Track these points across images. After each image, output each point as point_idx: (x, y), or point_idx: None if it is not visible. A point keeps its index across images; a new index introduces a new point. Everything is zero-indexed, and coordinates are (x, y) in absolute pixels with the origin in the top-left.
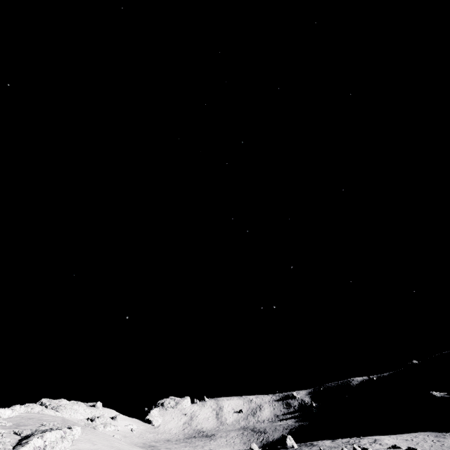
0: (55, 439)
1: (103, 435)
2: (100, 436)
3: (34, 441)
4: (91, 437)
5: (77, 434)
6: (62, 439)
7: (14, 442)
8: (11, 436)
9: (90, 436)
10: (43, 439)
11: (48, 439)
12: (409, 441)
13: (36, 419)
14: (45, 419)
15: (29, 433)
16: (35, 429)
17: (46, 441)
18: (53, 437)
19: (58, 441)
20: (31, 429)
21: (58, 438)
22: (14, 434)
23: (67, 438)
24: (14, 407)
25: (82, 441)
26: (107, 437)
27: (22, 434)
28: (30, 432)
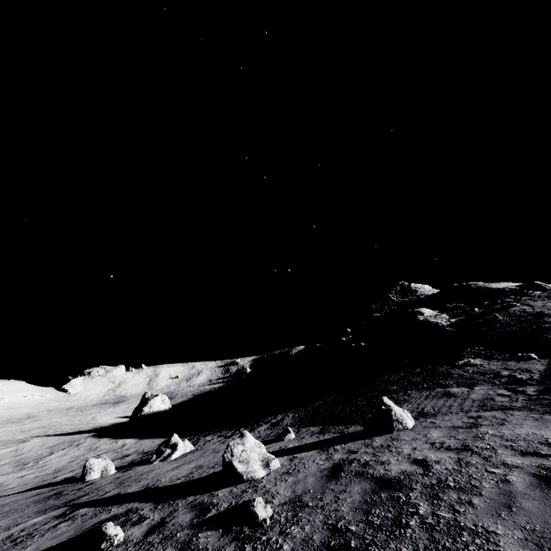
0: None
1: None
2: None
3: None
4: None
5: None
6: None
7: None
8: None
9: None
10: None
11: None
12: (6, 453)
13: None
14: None
15: None
16: None
17: None
18: None
19: None
20: None
21: None
22: None
23: None
24: None
25: None
26: None
27: None
28: None
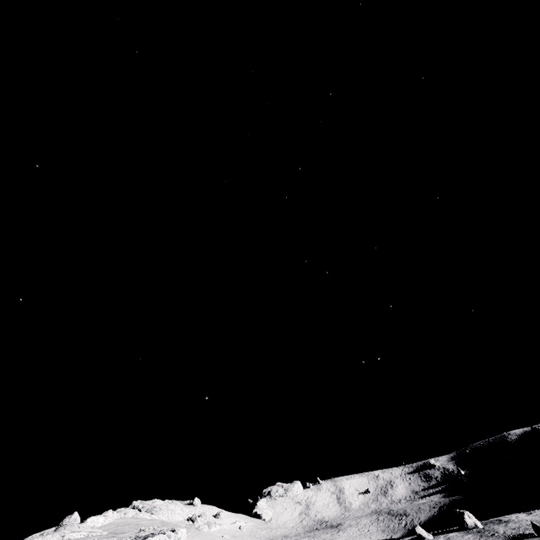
0: None
1: (211, 536)
2: (208, 538)
3: None
4: None
5: (183, 538)
6: None
7: None
8: None
9: (197, 539)
10: None
11: None
12: None
13: (132, 524)
14: (142, 524)
15: None
16: (134, 536)
17: None
18: None
19: None
20: (131, 537)
21: None
22: None
23: None
24: (106, 513)
25: None
26: (217, 539)
27: None
28: None
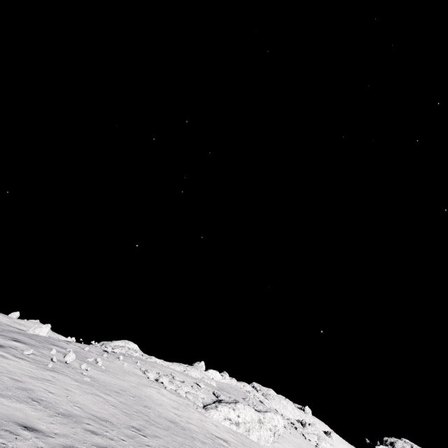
0: (249, 419)
1: None
2: None
3: (225, 409)
4: (302, 444)
5: (280, 428)
6: (260, 424)
7: (208, 402)
8: (209, 394)
9: (300, 441)
10: (235, 412)
11: (241, 415)
12: None
13: (241, 393)
14: (250, 397)
15: (225, 399)
16: (233, 398)
17: (239, 417)
18: (247, 415)
19: (253, 424)
20: (230, 397)
21: (253, 419)
22: (213, 394)
23: (265, 426)
24: (224, 374)
25: (290, 443)
26: None
27: (219, 397)
28: (228, 400)
